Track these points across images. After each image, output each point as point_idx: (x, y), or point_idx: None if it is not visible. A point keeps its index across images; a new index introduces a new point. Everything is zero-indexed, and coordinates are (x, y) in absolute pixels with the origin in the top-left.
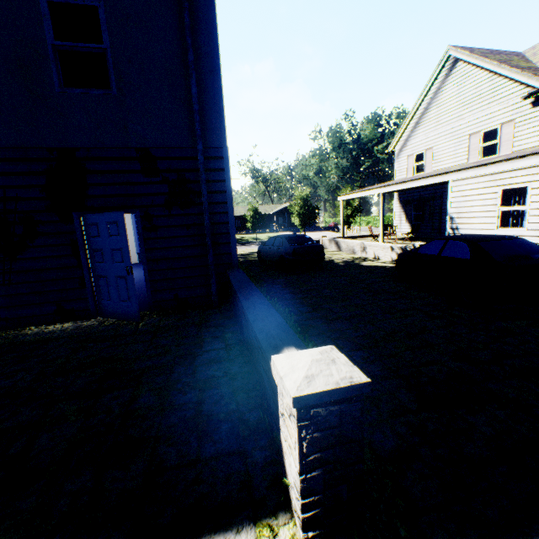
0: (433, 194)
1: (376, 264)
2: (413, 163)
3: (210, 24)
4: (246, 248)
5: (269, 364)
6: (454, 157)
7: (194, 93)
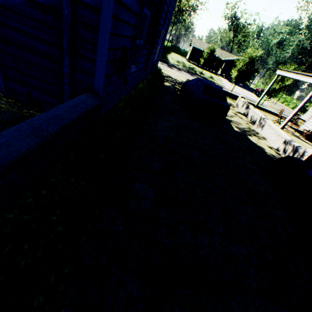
0: None
1: (261, 146)
2: None
3: None
4: (188, 77)
5: None
6: None
7: None
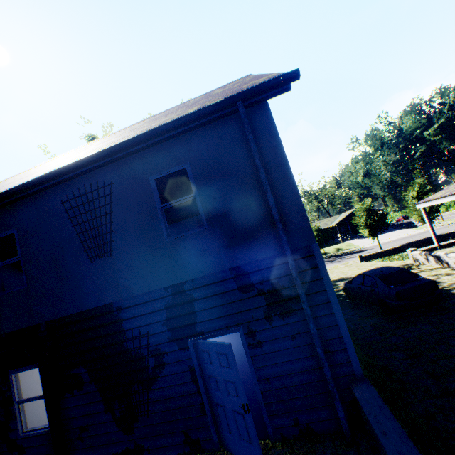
0: None
1: None
2: None
3: (273, 140)
4: None
5: None
6: None
7: (272, 205)
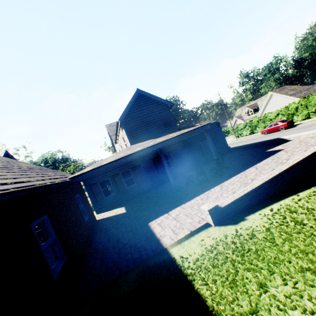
0: None
1: None
2: None
3: None
4: None
5: None
6: None
7: None
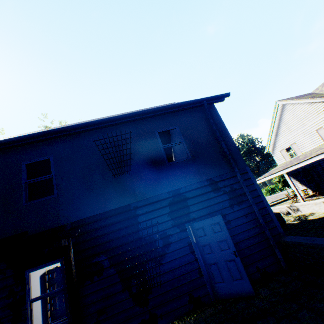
0: (312, 165)
1: (323, 215)
2: (286, 153)
3: (219, 120)
4: None
5: None
6: (313, 143)
7: (224, 147)
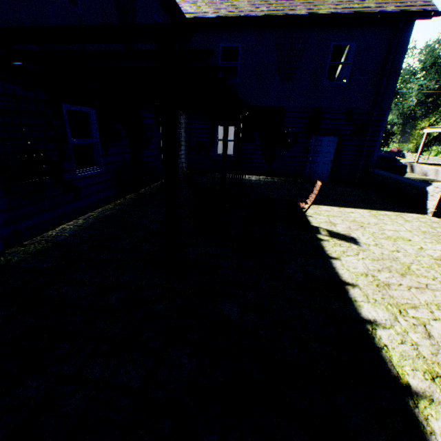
0: None
1: None
2: None
3: (403, 48)
4: None
5: (424, 188)
6: None
7: (383, 84)
